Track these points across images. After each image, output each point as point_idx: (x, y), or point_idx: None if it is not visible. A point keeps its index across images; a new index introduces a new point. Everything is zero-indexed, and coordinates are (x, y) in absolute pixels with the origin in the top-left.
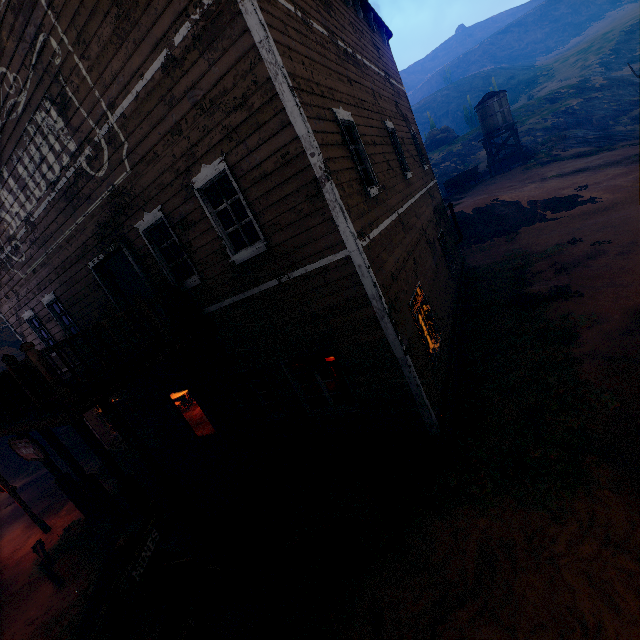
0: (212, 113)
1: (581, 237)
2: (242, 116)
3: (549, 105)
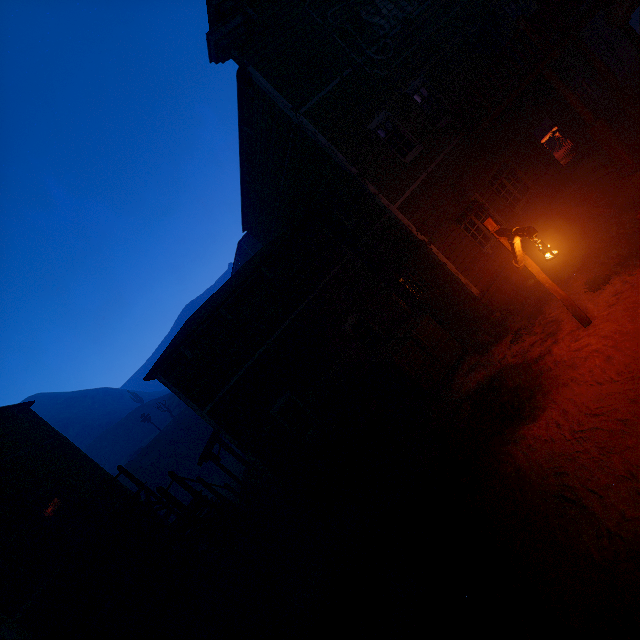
0: None
1: None
2: None
3: None
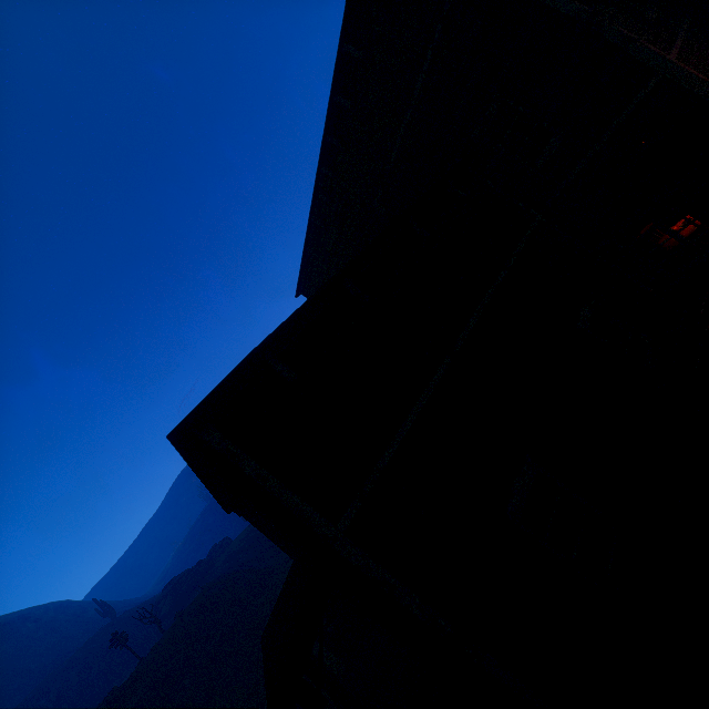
0: None
1: None
2: None
3: None
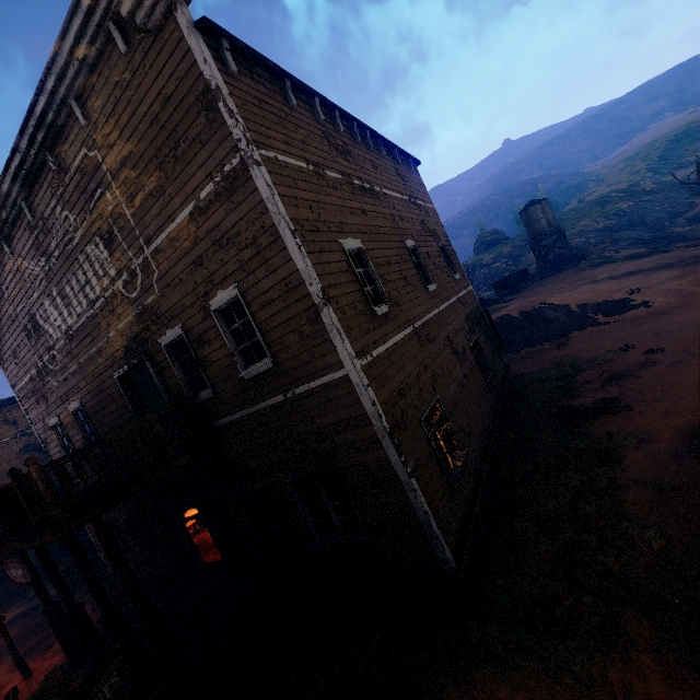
0: (228, 249)
1: (634, 343)
2: (252, 252)
3: (599, 208)
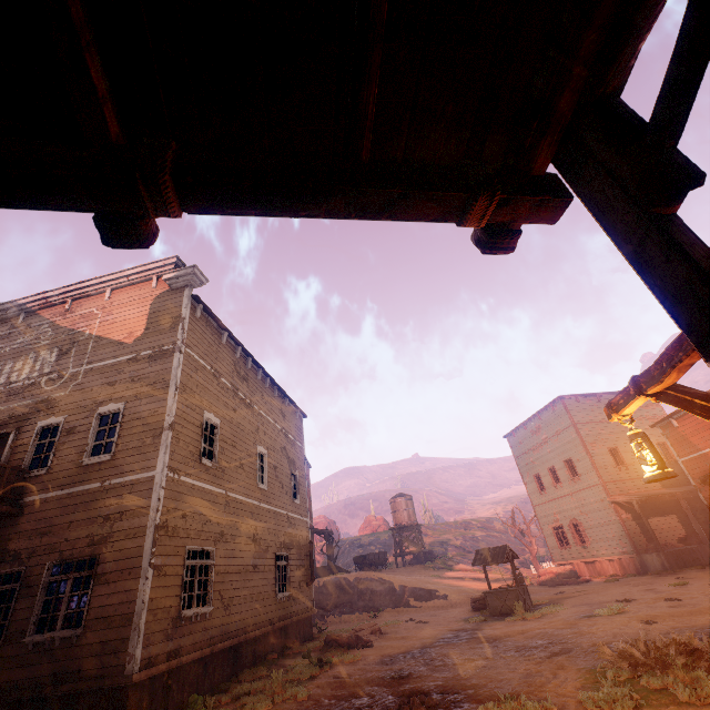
0: (136, 383)
1: (417, 618)
2: (149, 389)
3: (463, 529)
